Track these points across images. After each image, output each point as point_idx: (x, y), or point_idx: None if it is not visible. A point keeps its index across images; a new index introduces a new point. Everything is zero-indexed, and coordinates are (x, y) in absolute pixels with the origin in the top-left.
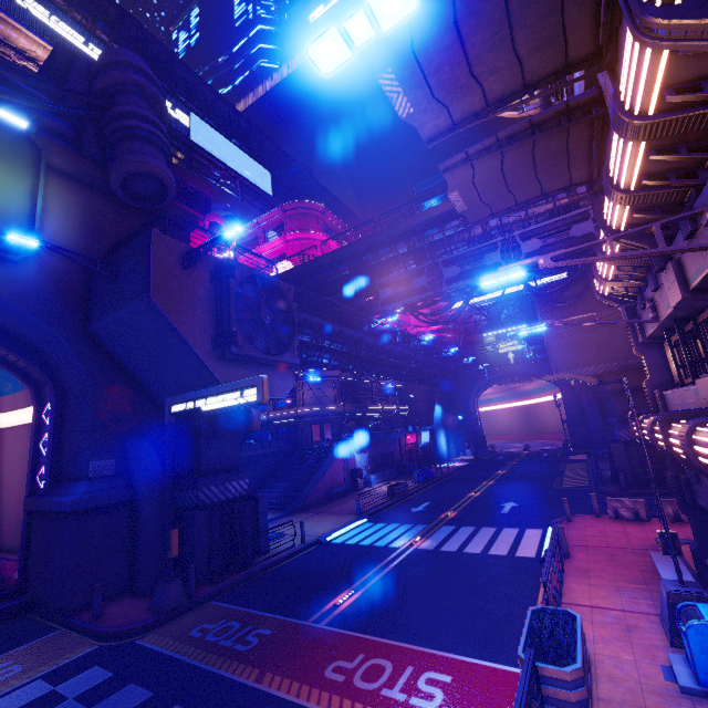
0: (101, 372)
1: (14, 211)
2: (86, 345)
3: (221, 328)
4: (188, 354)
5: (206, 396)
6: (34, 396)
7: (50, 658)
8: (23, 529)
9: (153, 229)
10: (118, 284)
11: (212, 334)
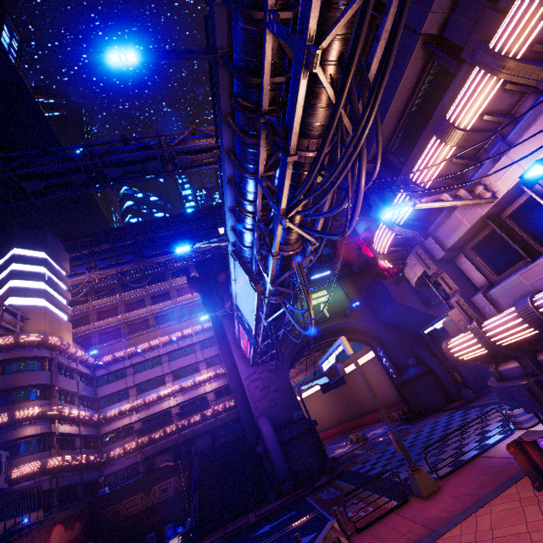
0: (390, 330)
1: (343, 296)
2: (380, 324)
3: (422, 297)
4: (417, 312)
5: (435, 323)
6: (371, 348)
7: (442, 415)
8: (397, 392)
9: (382, 280)
10: (380, 301)
11: (420, 301)
